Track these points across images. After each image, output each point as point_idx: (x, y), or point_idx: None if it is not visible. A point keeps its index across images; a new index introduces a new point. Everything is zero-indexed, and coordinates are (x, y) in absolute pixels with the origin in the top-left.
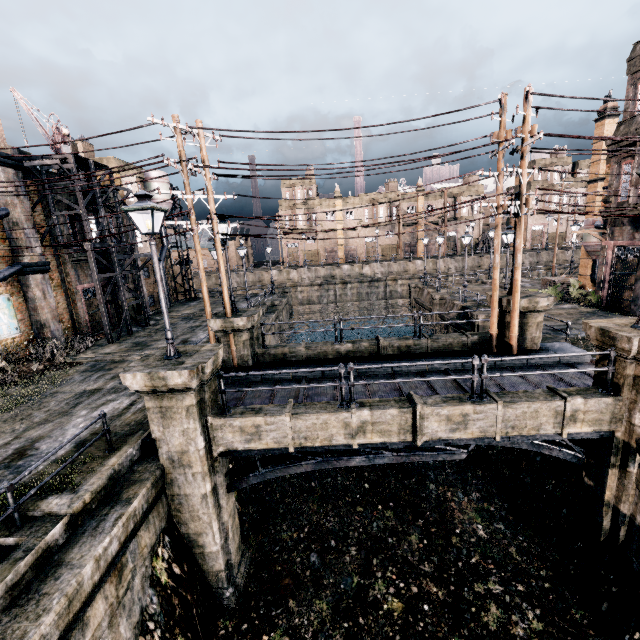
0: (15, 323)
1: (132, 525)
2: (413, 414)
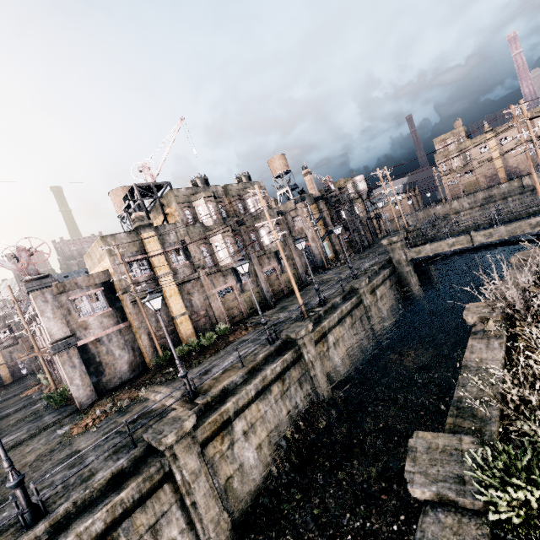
0: (330, 251)
1: (390, 272)
2: (470, 236)
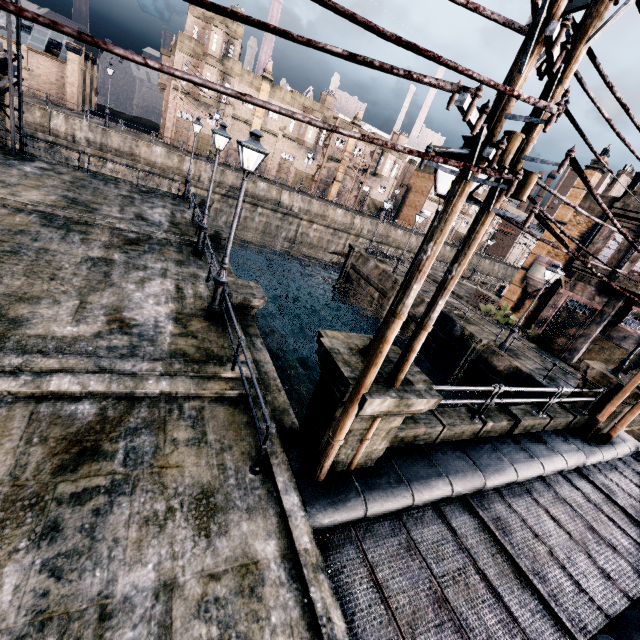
0: None
1: None
2: None
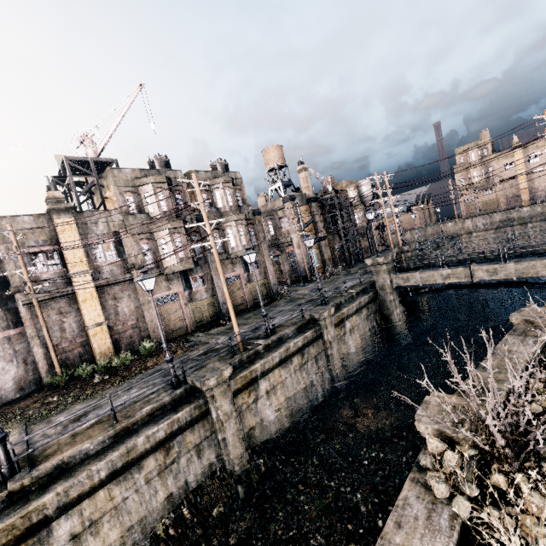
0: (317, 261)
1: (370, 299)
2: (469, 269)
